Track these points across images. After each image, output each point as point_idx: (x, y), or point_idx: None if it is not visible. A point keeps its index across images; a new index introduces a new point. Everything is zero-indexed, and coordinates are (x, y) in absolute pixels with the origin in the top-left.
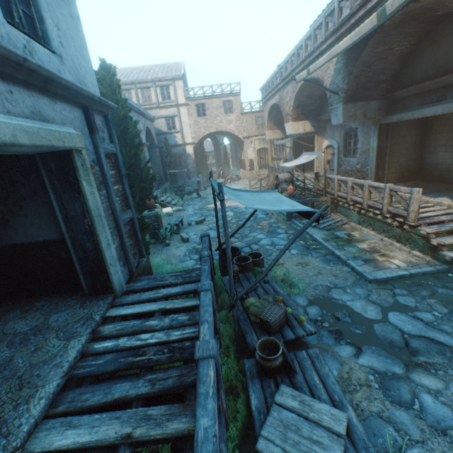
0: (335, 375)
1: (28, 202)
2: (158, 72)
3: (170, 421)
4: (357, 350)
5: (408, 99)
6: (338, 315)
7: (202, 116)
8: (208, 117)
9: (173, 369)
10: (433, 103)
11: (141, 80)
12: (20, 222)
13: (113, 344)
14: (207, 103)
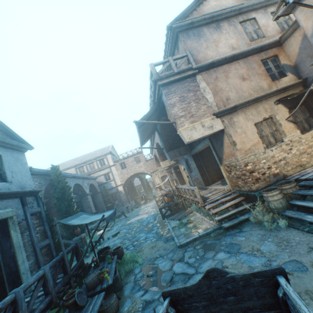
0: (125, 310)
1: None
2: (98, 153)
3: None
4: (145, 291)
5: (193, 143)
6: (149, 273)
7: (124, 168)
8: (128, 167)
9: None
10: (199, 144)
11: (88, 160)
12: None
13: None
14: (126, 161)
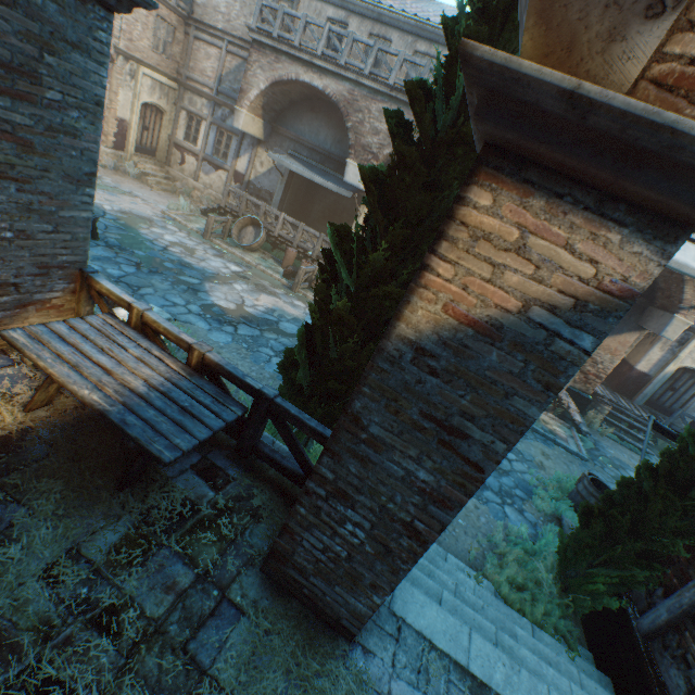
0: None
1: None
2: None
3: None
4: None
5: None
6: None
7: None
8: None
9: None
10: None
11: None
12: None
13: None
14: None
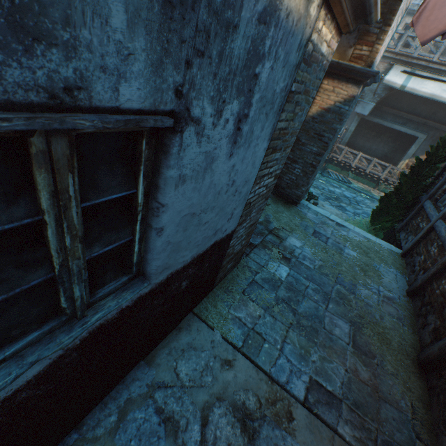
0: None
1: None
2: None
3: None
4: None
5: (387, 114)
6: None
7: None
8: None
9: None
10: (399, 124)
11: None
12: None
13: None
14: None
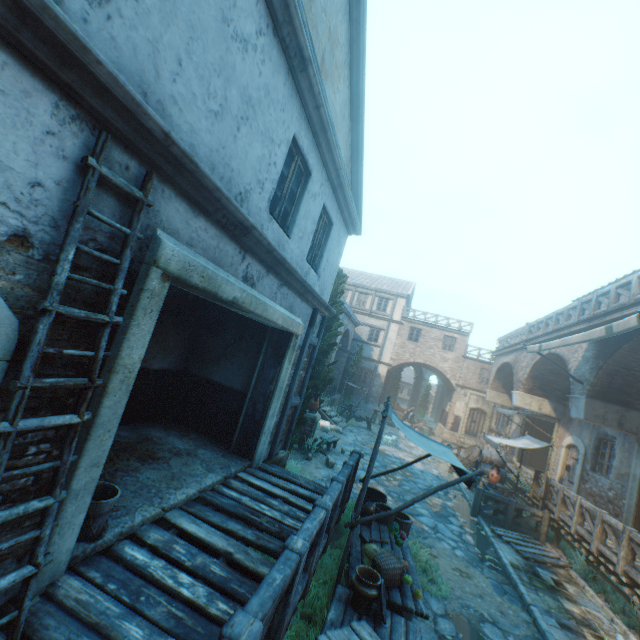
0: None
1: (241, 354)
2: (384, 284)
3: (263, 565)
4: None
5: None
6: None
7: (413, 340)
8: (420, 344)
9: (277, 539)
10: None
11: (363, 285)
12: (225, 365)
13: (237, 495)
14: (425, 330)
